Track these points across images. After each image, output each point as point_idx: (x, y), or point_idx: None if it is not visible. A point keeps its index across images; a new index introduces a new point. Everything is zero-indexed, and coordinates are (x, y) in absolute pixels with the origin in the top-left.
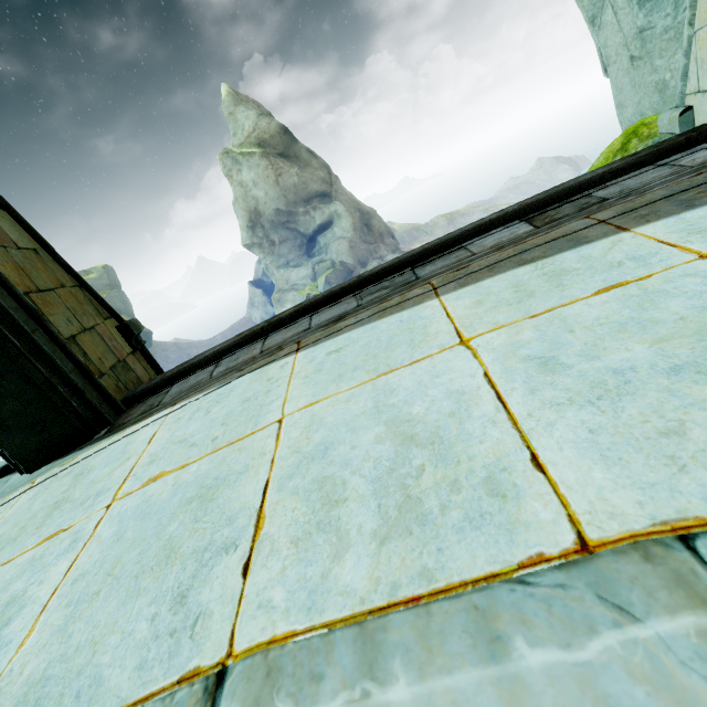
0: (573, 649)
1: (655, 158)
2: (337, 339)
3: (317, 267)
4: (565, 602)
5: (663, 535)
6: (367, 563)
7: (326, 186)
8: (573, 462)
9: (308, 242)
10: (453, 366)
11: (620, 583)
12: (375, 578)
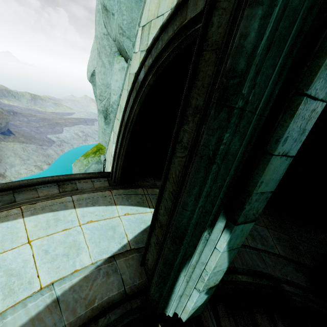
0: (36, 301)
1: (92, 178)
2: None
3: None
4: (36, 296)
5: (51, 284)
6: (1, 305)
7: None
8: (44, 275)
9: None
10: (25, 251)
11: (44, 291)
12: (3, 306)
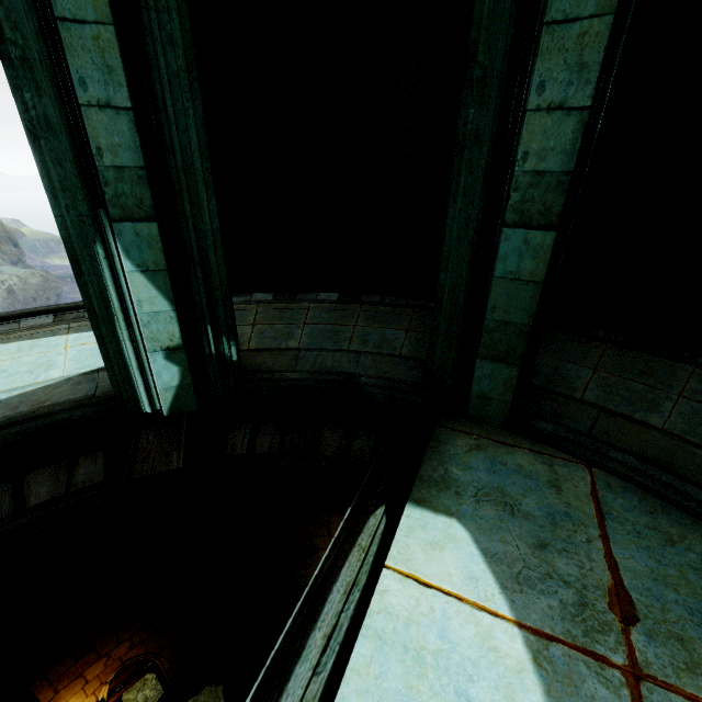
0: None
1: None
2: None
3: None
4: None
5: None
6: None
7: None
8: None
9: None
10: None
11: None
12: None
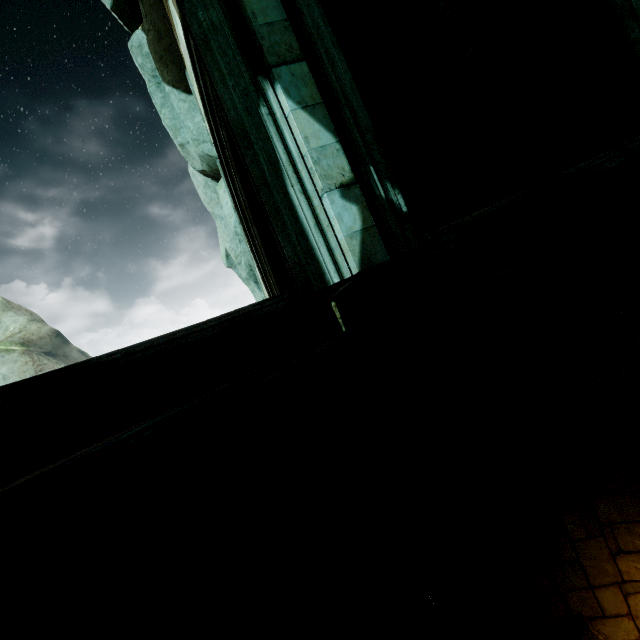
0: None
1: None
2: None
3: None
4: None
5: None
6: None
7: None
8: None
9: None
10: None
11: None
12: None
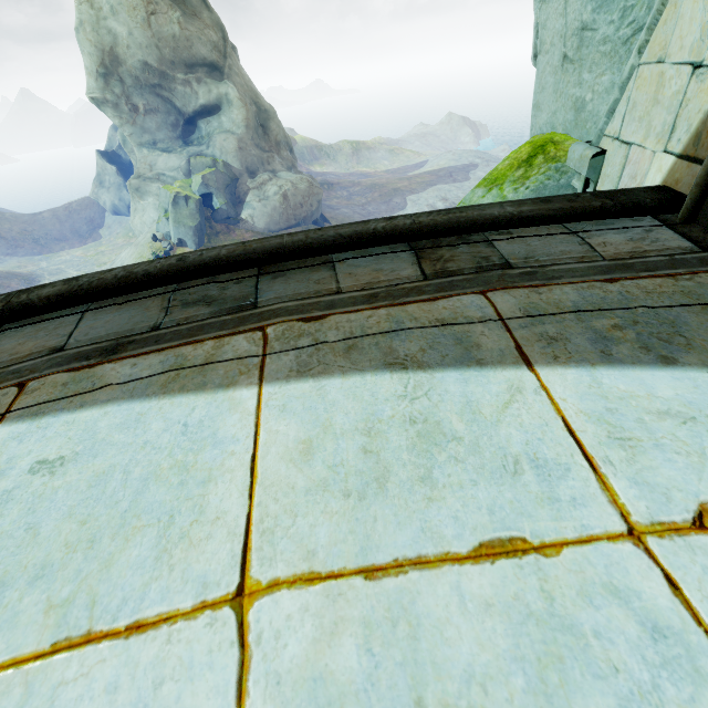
0: None
1: (566, 217)
2: (74, 421)
3: (194, 161)
4: None
5: None
6: None
7: (218, 55)
8: None
9: (186, 123)
10: None
11: None
12: None
